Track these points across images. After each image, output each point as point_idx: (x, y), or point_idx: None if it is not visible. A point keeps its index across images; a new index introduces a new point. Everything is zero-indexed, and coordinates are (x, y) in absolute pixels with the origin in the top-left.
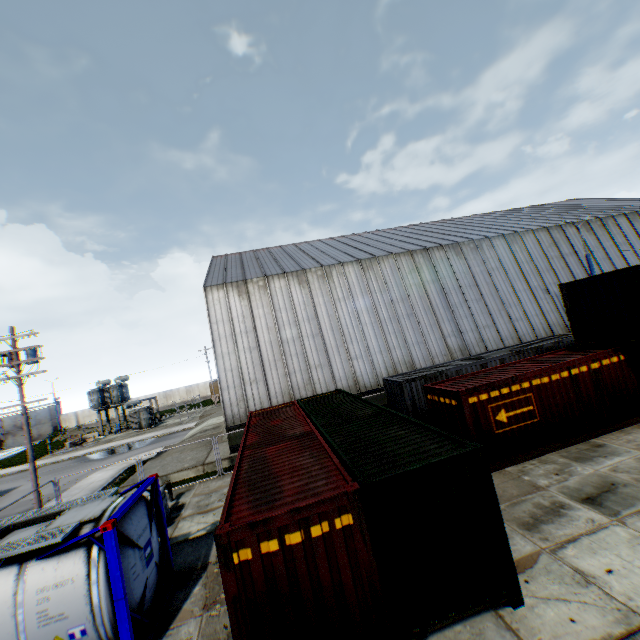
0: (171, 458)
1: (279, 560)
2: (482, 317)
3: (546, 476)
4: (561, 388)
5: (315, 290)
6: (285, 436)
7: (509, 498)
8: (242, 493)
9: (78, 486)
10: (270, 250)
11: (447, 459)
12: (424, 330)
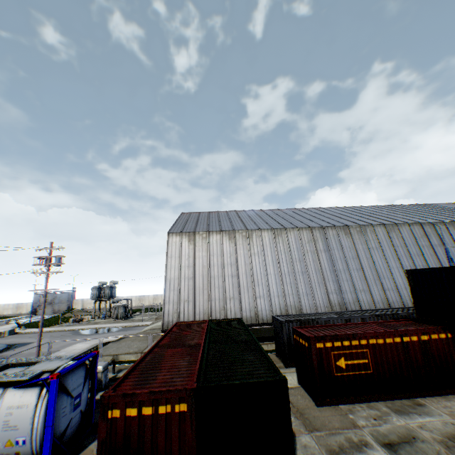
0: (125, 343)
1: (135, 423)
2: (360, 283)
3: (366, 418)
4: (393, 350)
5: (239, 245)
6: (184, 343)
7: (330, 428)
8: (134, 374)
9: (66, 350)
10: (219, 213)
11: (259, 381)
12: (313, 285)
